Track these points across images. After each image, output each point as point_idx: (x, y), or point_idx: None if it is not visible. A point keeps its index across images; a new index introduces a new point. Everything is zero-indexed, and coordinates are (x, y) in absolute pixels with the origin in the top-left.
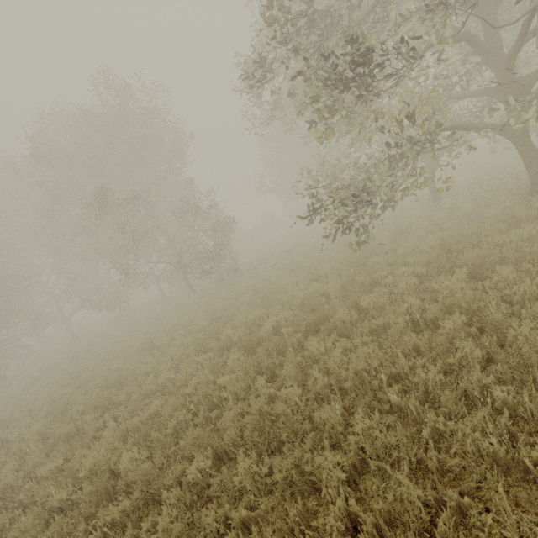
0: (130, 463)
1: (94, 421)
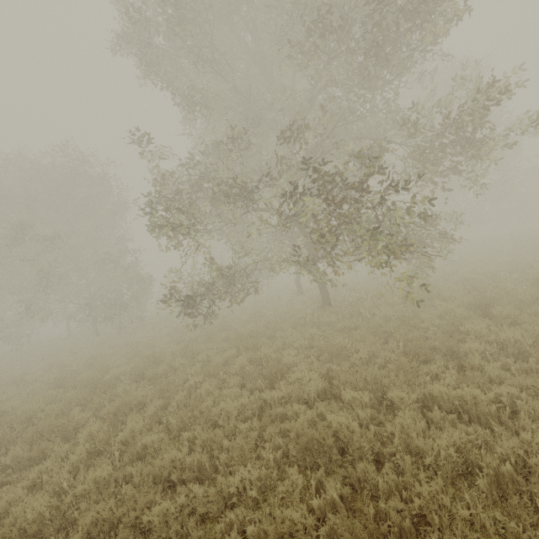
0: None
1: None
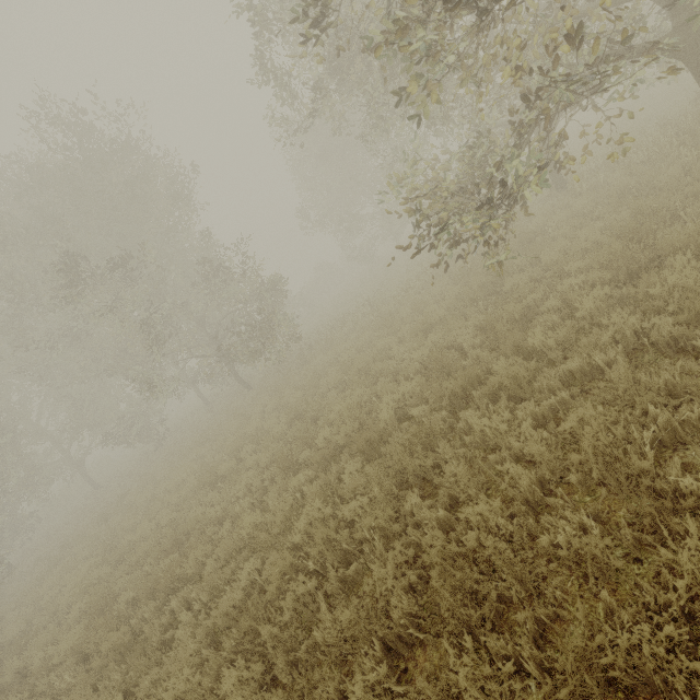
0: (239, 689)
1: (156, 614)
